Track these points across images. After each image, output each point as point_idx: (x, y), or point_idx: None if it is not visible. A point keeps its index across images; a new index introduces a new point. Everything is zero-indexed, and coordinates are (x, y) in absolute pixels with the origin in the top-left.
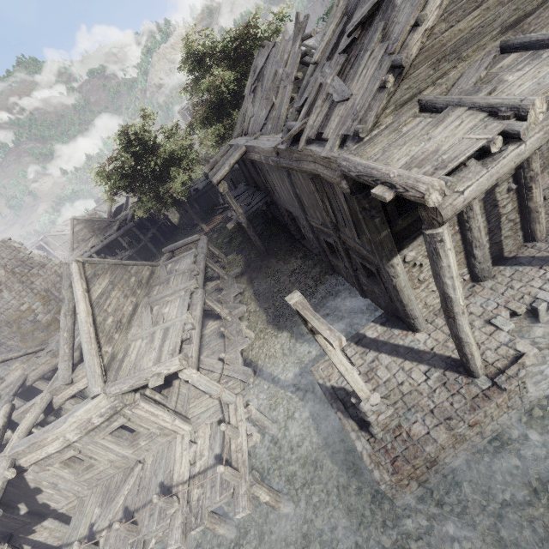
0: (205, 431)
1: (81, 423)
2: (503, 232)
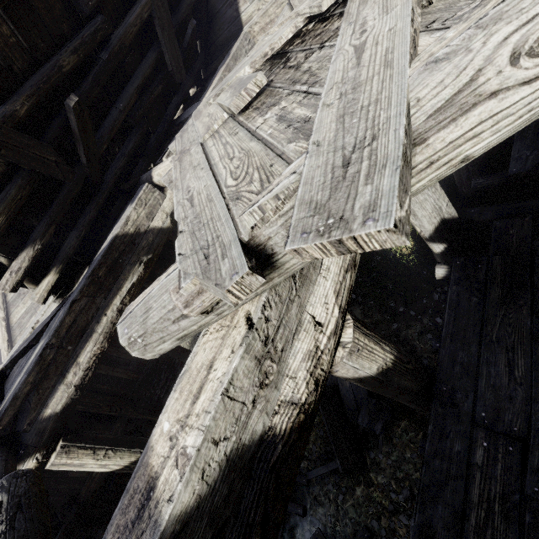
0: None
1: None
2: None
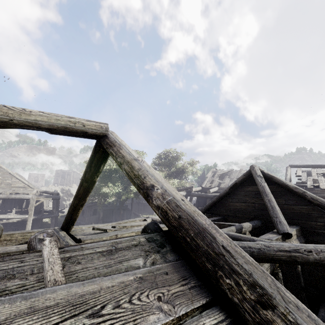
0: None
1: None
2: None
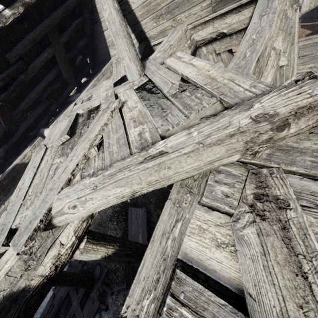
0: None
1: None
2: None
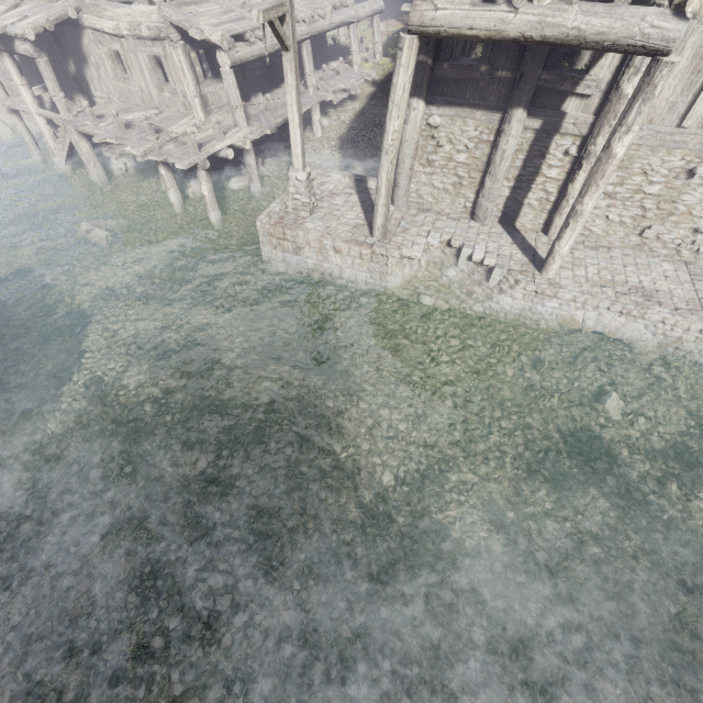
0: (210, 130)
1: (133, 21)
2: (530, 195)
